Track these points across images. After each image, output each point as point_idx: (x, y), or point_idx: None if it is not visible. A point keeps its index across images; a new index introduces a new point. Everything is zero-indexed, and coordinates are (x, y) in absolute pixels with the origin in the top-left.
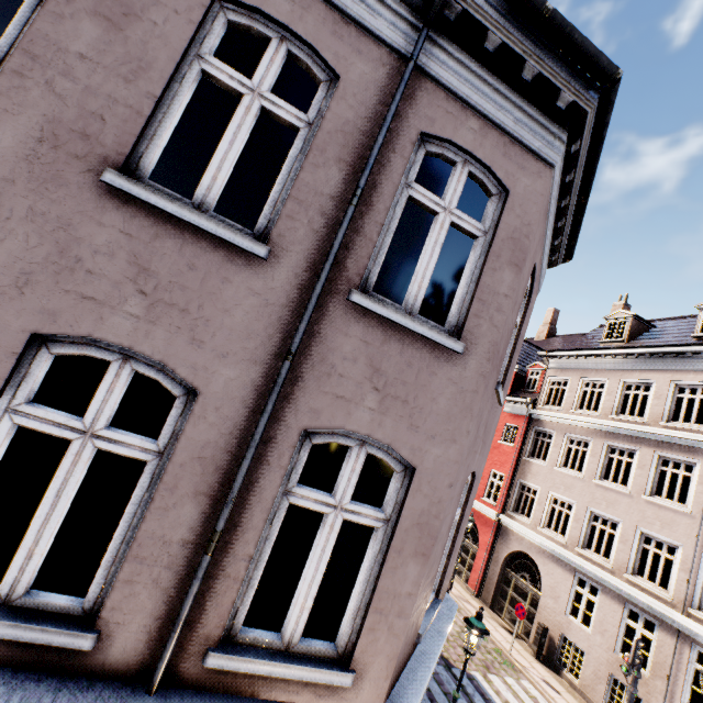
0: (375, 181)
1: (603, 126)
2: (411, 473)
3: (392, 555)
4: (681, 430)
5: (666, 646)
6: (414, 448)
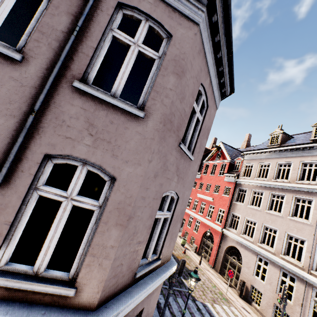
0: (90, 25)
1: (228, 6)
2: (115, 181)
3: (101, 224)
4: (305, 184)
5: (300, 289)
6: (115, 167)
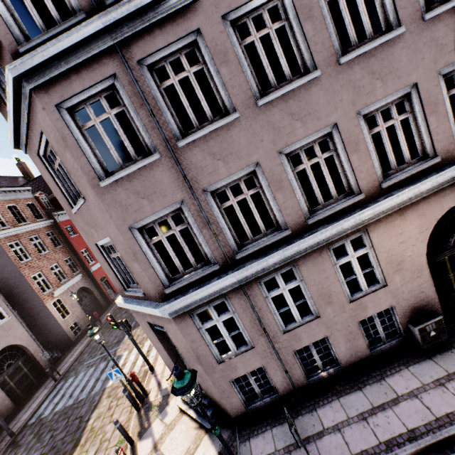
0: None
1: None
2: None
3: None
4: None
5: None
6: None
